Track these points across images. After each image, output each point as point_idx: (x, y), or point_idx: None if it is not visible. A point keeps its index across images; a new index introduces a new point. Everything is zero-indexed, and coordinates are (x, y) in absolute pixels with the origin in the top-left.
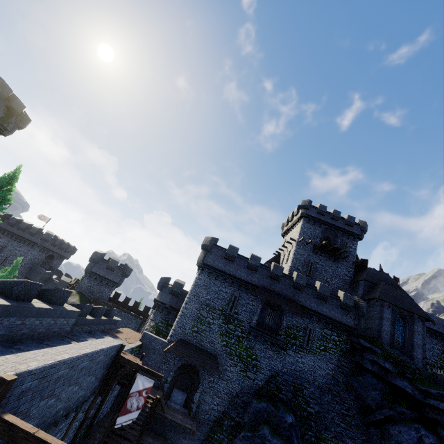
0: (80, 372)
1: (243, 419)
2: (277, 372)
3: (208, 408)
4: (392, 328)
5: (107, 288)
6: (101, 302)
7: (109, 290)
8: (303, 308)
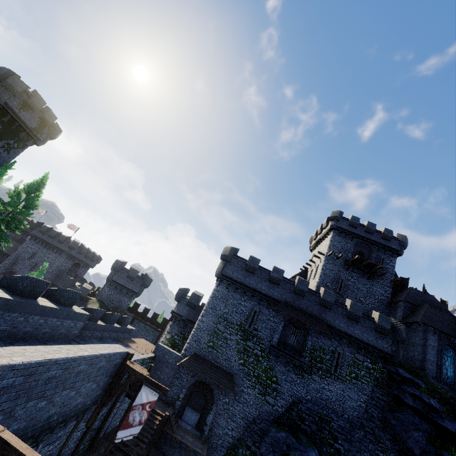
0: (77, 375)
1: (259, 449)
2: (300, 398)
3: (222, 432)
4: (438, 358)
5: (126, 297)
6: (120, 311)
7: (129, 299)
8: (331, 328)
